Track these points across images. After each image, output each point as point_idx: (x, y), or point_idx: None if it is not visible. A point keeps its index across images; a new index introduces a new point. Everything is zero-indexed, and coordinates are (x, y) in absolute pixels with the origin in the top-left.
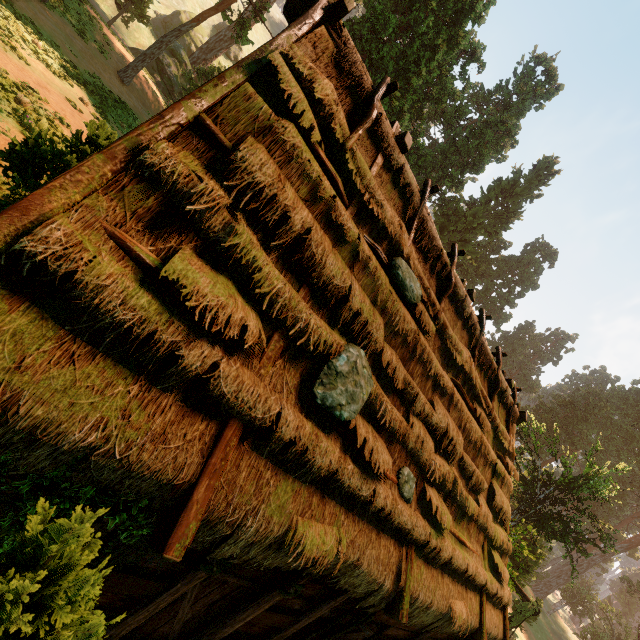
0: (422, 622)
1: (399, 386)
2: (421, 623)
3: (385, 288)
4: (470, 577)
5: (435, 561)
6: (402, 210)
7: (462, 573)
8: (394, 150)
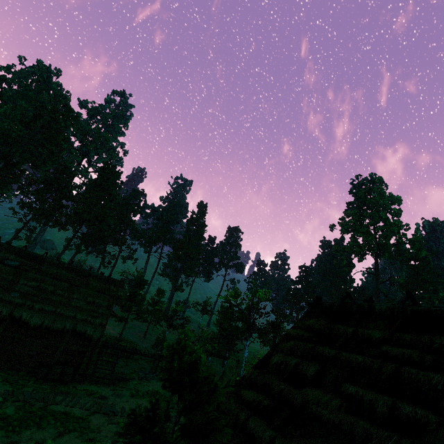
0: (37, 323)
1: (10, 279)
2: (37, 324)
3: (0, 266)
4: (61, 312)
5: (34, 308)
6: (14, 253)
7: (60, 314)
8: (4, 245)
